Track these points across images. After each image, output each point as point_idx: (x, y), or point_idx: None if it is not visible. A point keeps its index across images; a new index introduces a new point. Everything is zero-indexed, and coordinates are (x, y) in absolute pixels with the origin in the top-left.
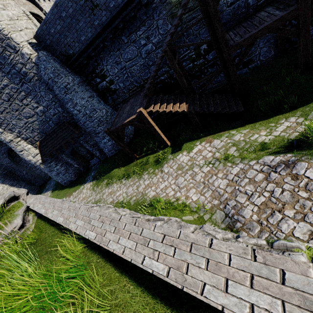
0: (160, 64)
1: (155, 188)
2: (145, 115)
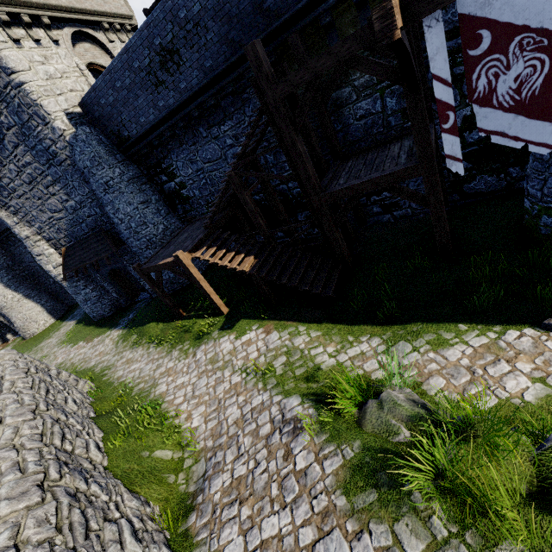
0: (225, 190)
1: (171, 380)
2: (186, 263)
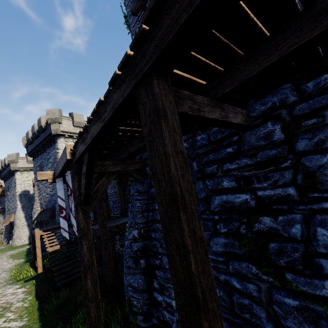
0: None
1: None
2: (36, 235)
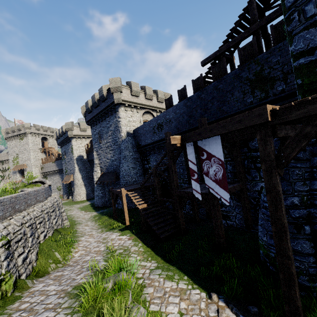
0: (151, 174)
1: (88, 238)
2: (123, 194)
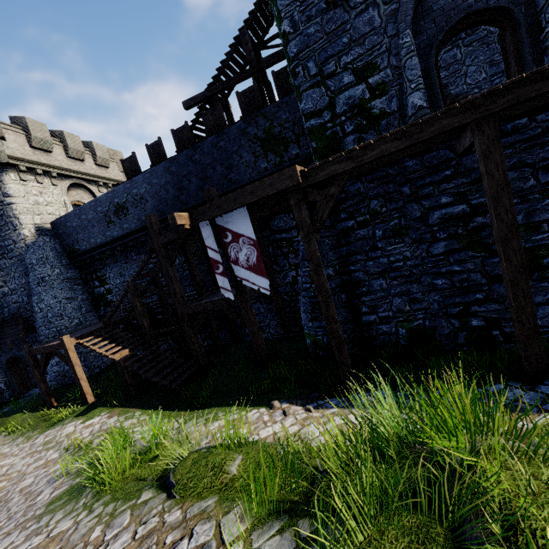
0: (124, 295)
1: None
2: (68, 346)
